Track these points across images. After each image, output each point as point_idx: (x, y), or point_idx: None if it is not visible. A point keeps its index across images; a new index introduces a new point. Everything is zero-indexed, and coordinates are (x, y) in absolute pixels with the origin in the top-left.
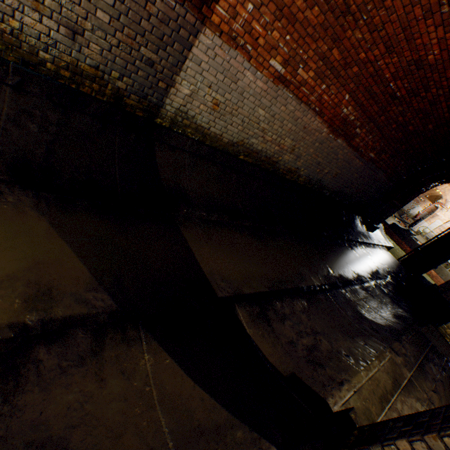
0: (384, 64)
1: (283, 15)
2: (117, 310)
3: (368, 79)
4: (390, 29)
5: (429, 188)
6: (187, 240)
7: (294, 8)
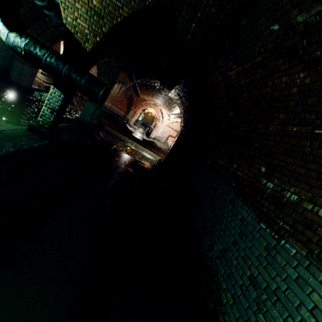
0: None
1: None
2: None
3: None
4: None
5: None
6: None
7: None
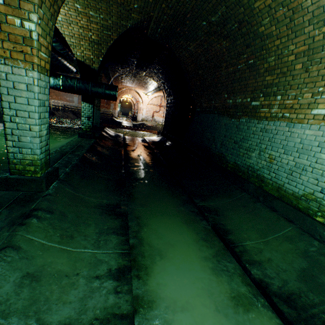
0: None
1: None
2: None
3: None
4: None
5: None
6: None
7: None
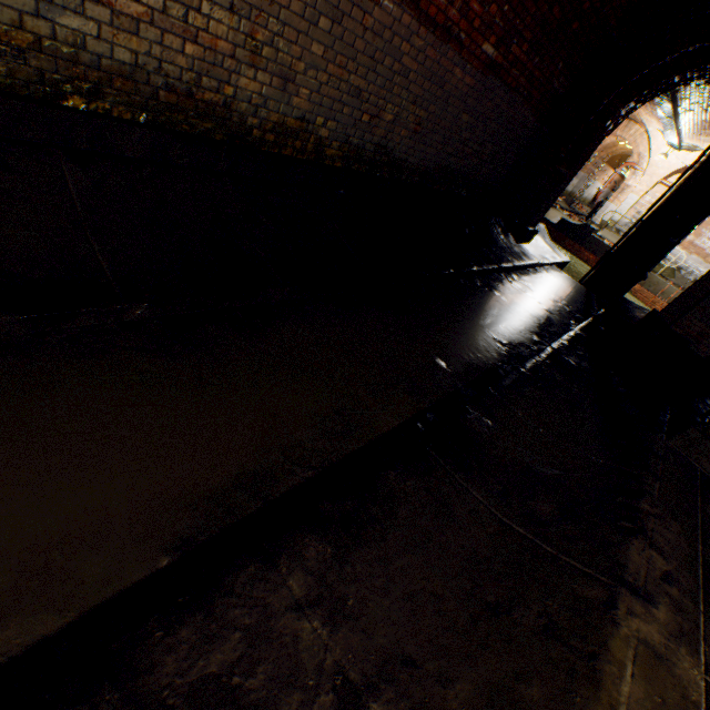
0: None
1: None
2: None
3: None
4: None
5: (621, 120)
6: None
7: None
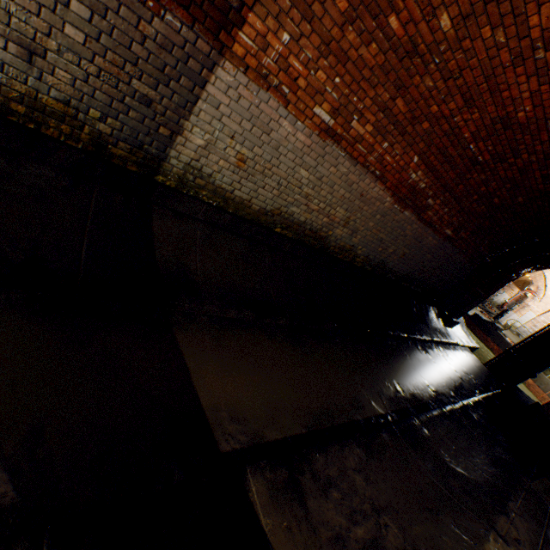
0: (463, 120)
1: (331, 51)
2: (13, 504)
3: (442, 139)
4: (469, 77)
5: (521, 275)
6: (183, 351)
7: (344, 43)
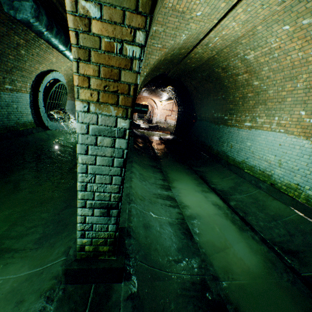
0: None
1: None
2: None
3: None
4: None
5: None
6: None
7: None
